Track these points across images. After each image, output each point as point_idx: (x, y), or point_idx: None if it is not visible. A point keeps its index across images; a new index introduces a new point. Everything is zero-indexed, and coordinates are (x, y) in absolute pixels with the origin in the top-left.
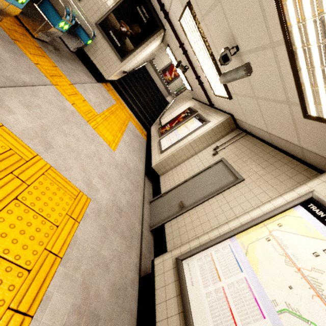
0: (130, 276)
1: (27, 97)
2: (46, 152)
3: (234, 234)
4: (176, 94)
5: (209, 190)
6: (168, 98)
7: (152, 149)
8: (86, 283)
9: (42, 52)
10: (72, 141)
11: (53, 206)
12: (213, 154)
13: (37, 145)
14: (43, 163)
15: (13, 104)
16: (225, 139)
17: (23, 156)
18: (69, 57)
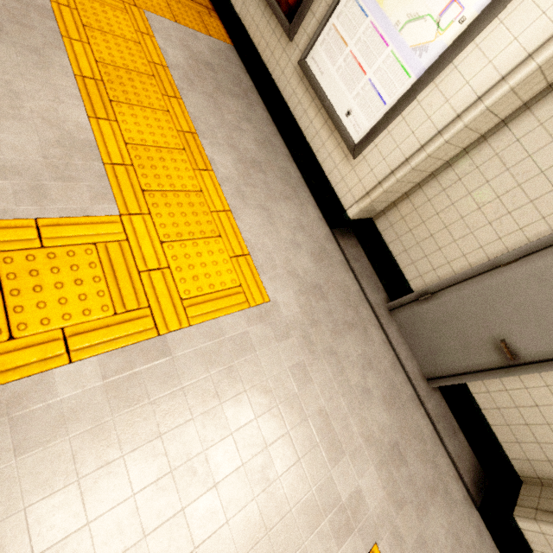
0: (473, 530)
1: None
2: None
3: None
4: None
5: None
6: None
7: (296, 118)
8: None
9: None
10: (234, 496)
11: None
12: None
13: None
14: None
15: None
16: None
17: None
18: None
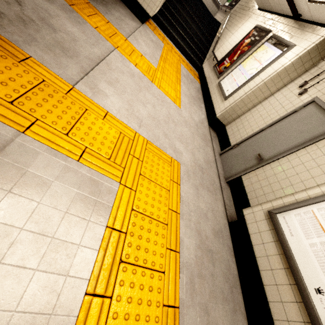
0: (222, 221)
1: (106, 73)
2: (139, 127)
3: None
4: (230, 7)
5: (296, 141)
6: (217, 16)
7: (211, 95)
8: (198, 230)
9: (93, 8)
10: (149, 109)
11: (161, 175)
12: (299, 93)
13: (132, 123)
14: (141, 138)
15: (103, 86)
16: (318, 68)
17: (129, 136)
18: (111, 0)
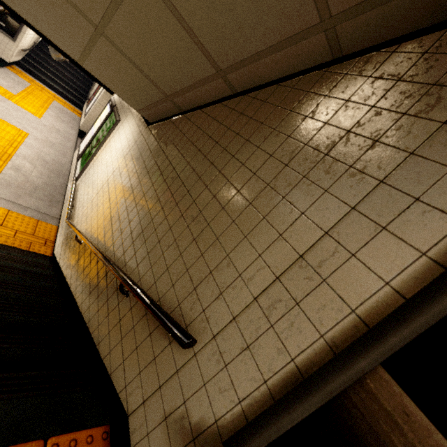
0: (65, 162)
1: None
2: None
3: (93, 124)
4: None
5: None
6: None
7: (81, 119)
8: (37, 153)
9: None
10: (3, 109)
11: (9, 130)
12: None
13: None
14: None
15: None
16: None
17: None
18: None
